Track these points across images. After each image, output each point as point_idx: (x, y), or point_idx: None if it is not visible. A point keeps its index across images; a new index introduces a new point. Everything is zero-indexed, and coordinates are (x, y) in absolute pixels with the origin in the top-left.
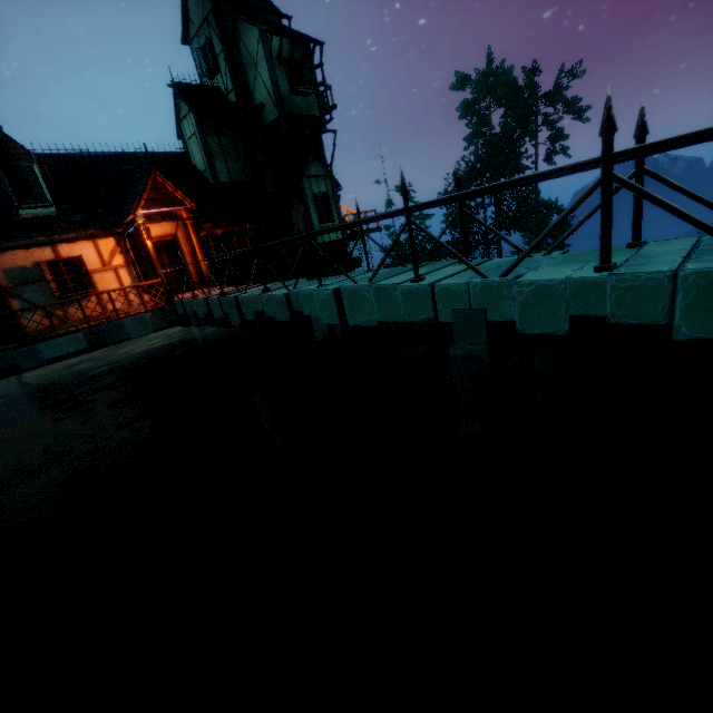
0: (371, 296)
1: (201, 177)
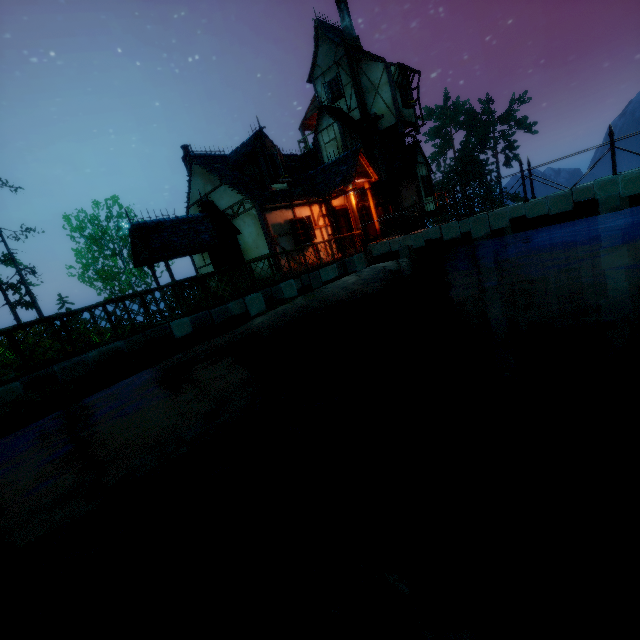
0: None
1: None
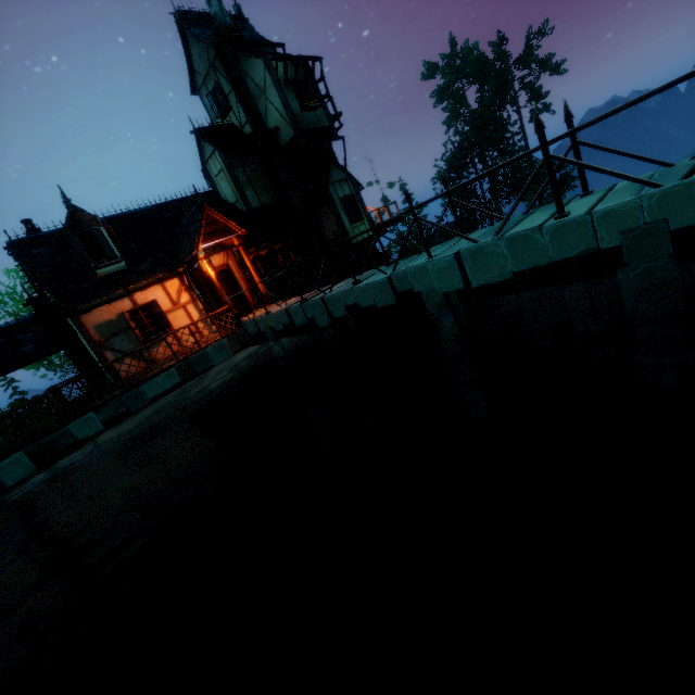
0: (502, 249)
1: (233, 208)
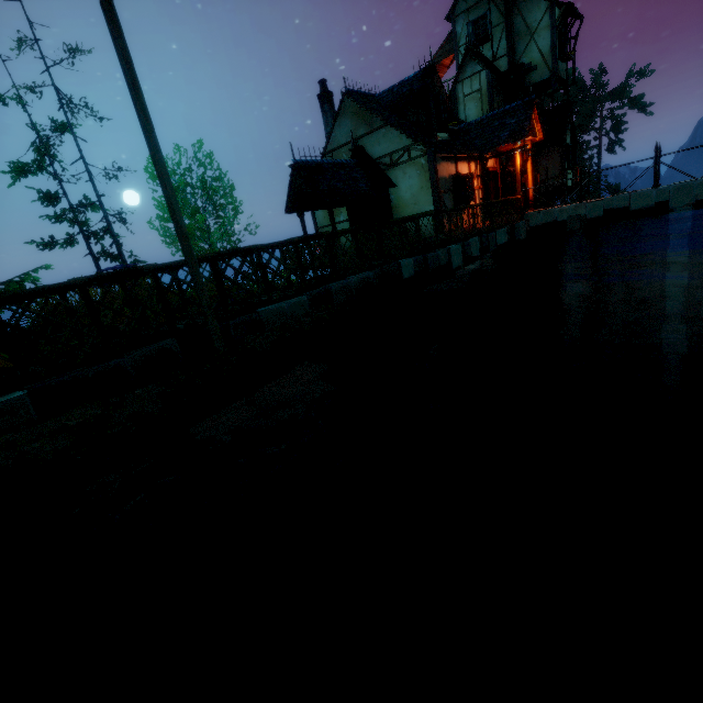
0: None
1: None
